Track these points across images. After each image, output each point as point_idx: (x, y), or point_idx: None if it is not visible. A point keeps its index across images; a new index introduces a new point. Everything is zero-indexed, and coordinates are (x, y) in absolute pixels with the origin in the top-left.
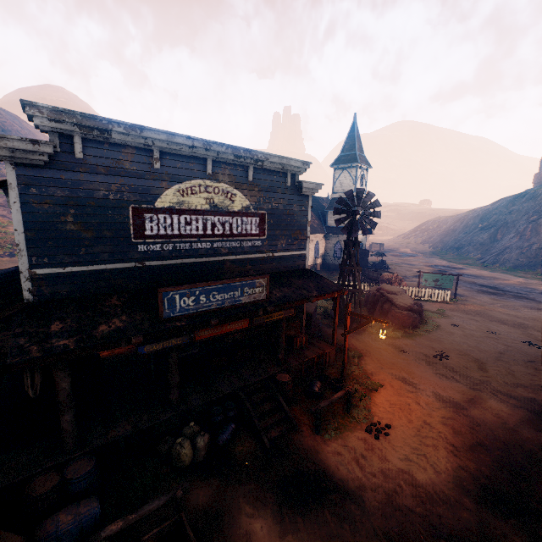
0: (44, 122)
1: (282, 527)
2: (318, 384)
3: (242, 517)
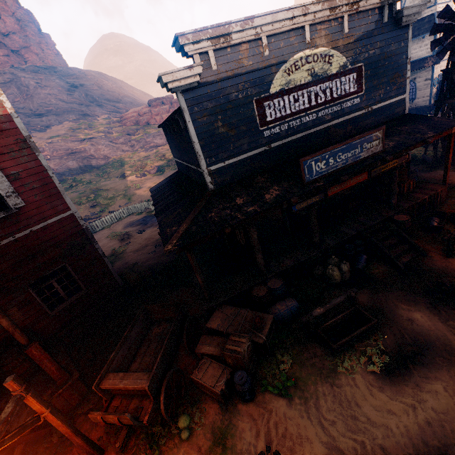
0: (190, 48)
1: (440, 316)
2: (435, 220)
3: (400, 311)
